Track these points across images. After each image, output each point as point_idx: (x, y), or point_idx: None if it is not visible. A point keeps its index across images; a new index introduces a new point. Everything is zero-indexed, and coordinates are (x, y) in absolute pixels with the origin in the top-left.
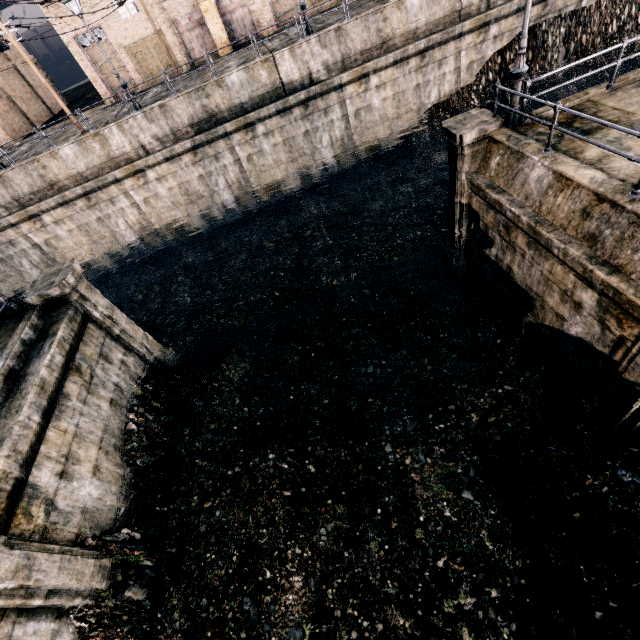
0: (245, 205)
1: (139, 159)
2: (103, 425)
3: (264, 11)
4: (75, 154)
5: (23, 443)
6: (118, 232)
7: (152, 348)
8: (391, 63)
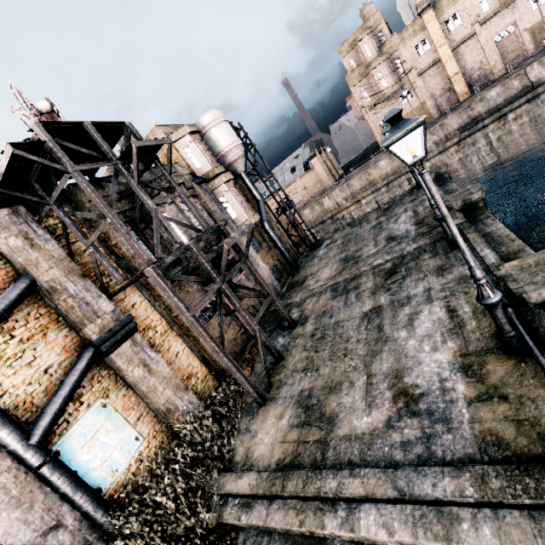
0: (490, 173)
1: None
2: None
3: (496, 65)
4: (386, 164)
5: None
6: None
7: None
8: None
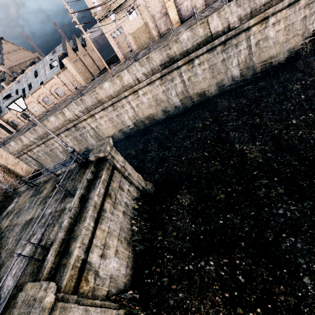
0: (184, 104)
1: (135, 85)
2: (120, 226)
3: None
4: (109, 86)
5: (86, 238)
6: (124, 121)
7: (141, 182)
8: (286, 6)
